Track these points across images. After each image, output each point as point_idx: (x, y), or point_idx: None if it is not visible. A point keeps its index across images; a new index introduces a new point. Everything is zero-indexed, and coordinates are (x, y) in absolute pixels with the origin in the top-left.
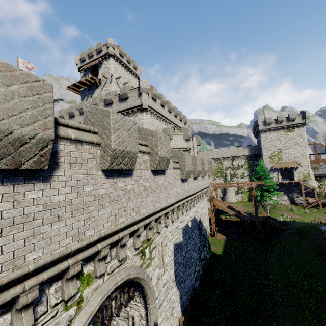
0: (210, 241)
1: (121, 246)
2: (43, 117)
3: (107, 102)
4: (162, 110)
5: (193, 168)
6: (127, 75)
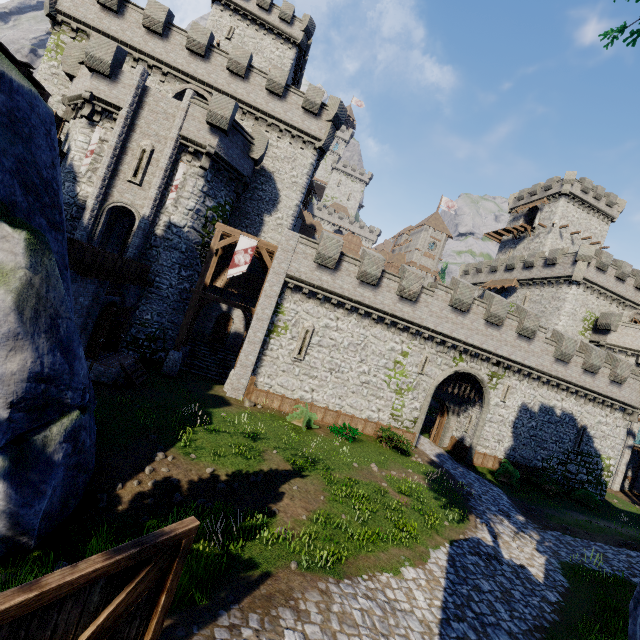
0: (607, 481)
1: (480, 360)
2: (471, 298)
3: (527, 265)
4: (617, 285)
5: (585, 359)
6: (586, 219)
